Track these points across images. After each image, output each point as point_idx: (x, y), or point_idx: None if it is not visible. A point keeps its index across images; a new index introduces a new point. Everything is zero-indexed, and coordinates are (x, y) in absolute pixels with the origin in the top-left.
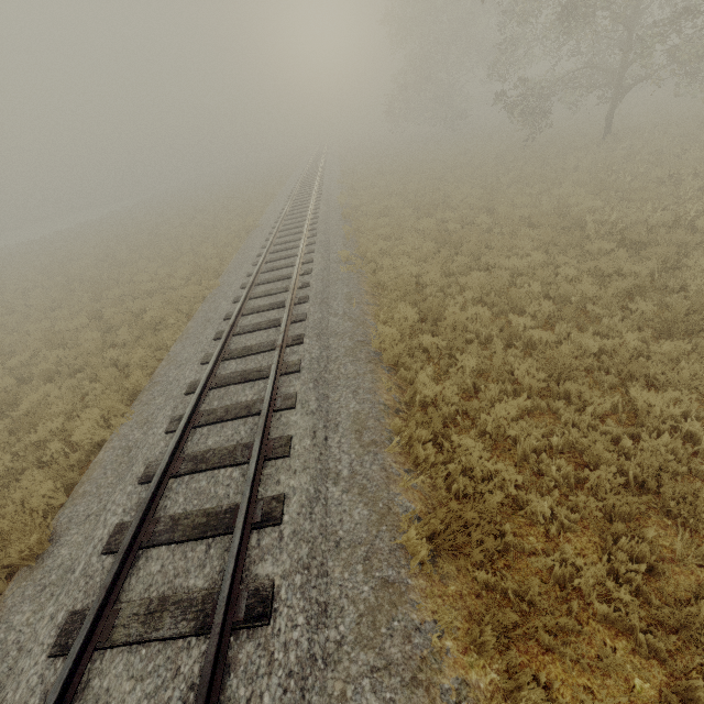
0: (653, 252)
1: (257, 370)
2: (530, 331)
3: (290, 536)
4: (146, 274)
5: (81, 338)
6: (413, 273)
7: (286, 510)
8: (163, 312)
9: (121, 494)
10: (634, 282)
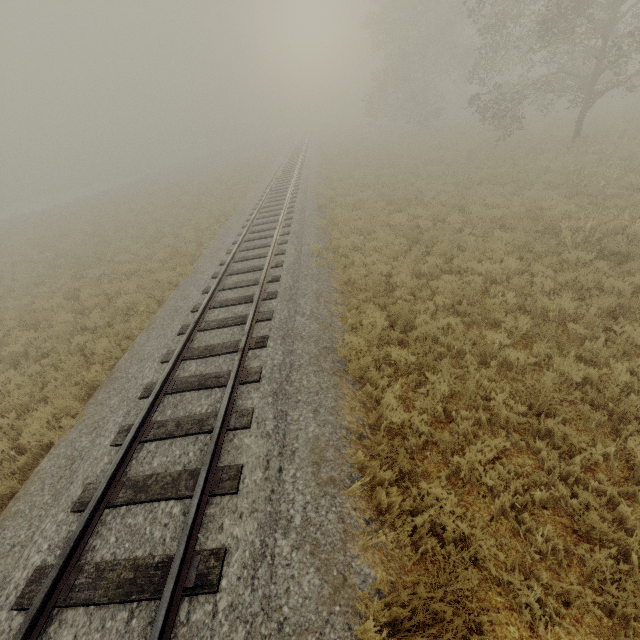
0: (636, 267)
1: (216, 375)
2: (507, 351)
3: (226, 612)
4: (127, 255)
5: (55, 319)
6: (383, 272)
7: (225, 572)
8: (135, 298)
9: (51, 522)
10: (618, 300)
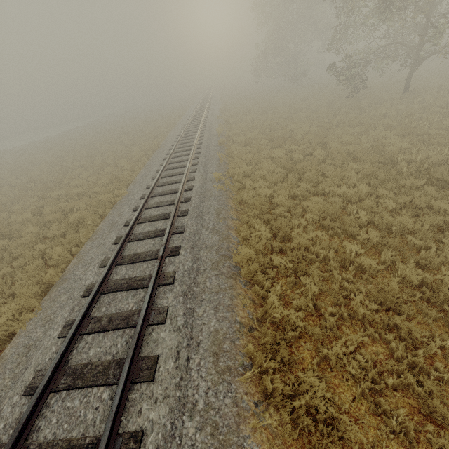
0: None
1: (141, 278)
2: (361, 259)
3: None
4: (79, 180)
5: (24, 230)
6: (267, 194)
7: None
8: (83, 214)
9: (7, 404)
10: (444, 218)
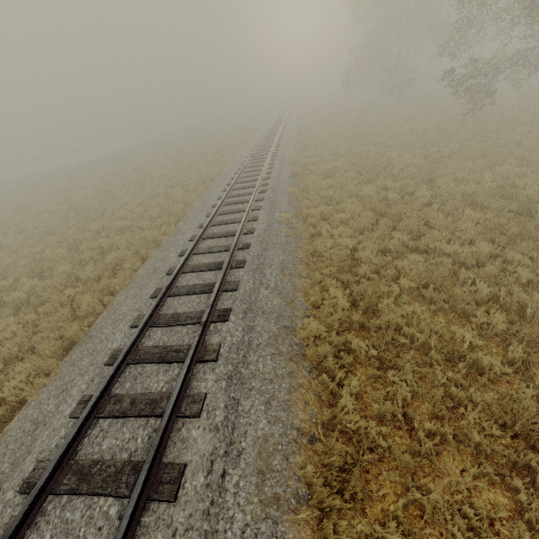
0: None
1: (177, 349)
2: (478, 354)
3: None
4: (124, 211)
5: (56, 268)
6: (349, 245)
7: None
8: (122, 255)
9: None
10: None
